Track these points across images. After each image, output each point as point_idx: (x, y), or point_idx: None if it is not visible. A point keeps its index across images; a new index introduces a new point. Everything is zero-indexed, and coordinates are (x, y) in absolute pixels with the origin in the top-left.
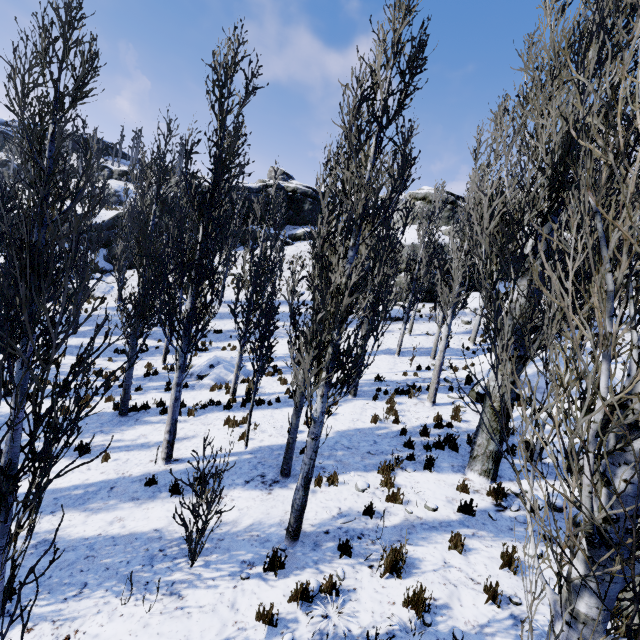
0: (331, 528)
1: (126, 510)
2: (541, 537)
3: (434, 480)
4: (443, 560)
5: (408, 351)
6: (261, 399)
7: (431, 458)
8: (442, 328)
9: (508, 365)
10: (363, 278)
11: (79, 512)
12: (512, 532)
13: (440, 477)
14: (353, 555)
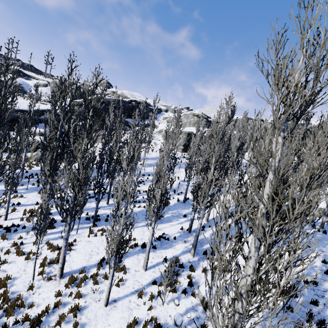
0: None
1: None
2: None
3: None
4: None
5: None
6: None
7: None
8: None
9: None
10: (186, 147)
11: (230, 219)
12: None
13: None
14: None
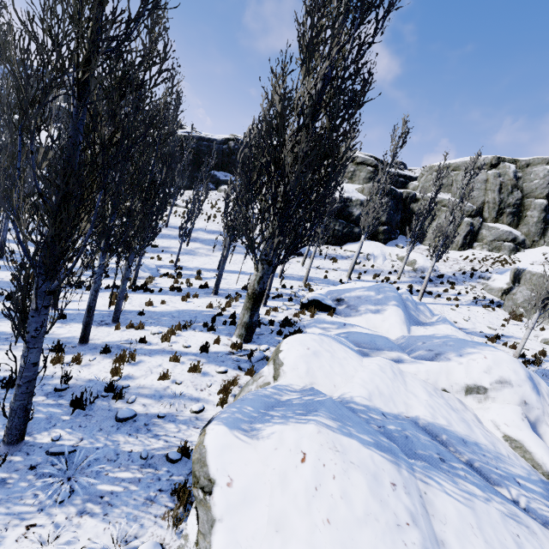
0: (112, 344)
1: (6, 323)
2: (238, 367)
3: (207, 337)
4: (160, 364)
5: (291, 276)
6: (147, 288)
7: (214, 325)
8: (332, 265)
9: (260, 265)
10: None
11: None
12: (222, 362)
13: (213, 336)
14: (110, 354)
